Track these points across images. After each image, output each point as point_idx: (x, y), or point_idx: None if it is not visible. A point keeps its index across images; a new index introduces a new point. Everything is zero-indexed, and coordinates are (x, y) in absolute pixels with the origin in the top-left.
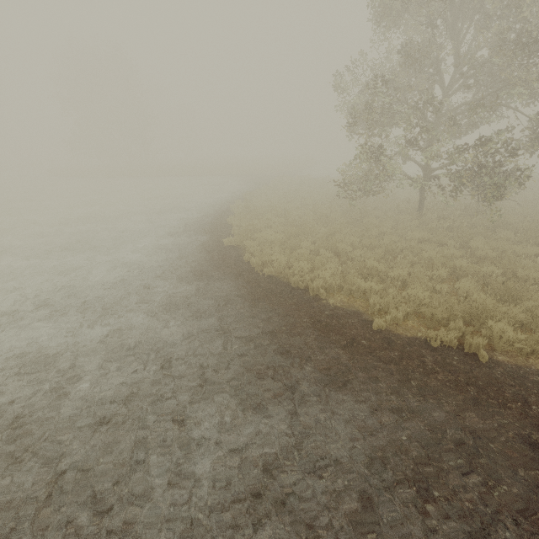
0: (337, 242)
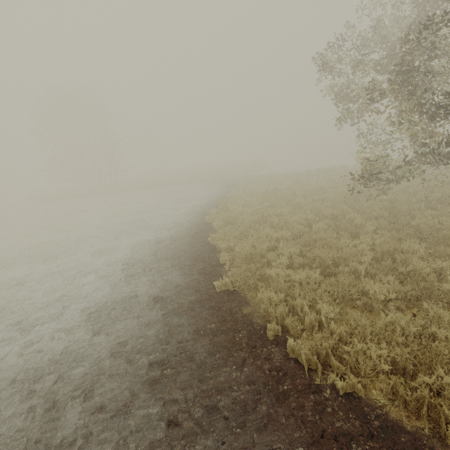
0: (445, 284)
